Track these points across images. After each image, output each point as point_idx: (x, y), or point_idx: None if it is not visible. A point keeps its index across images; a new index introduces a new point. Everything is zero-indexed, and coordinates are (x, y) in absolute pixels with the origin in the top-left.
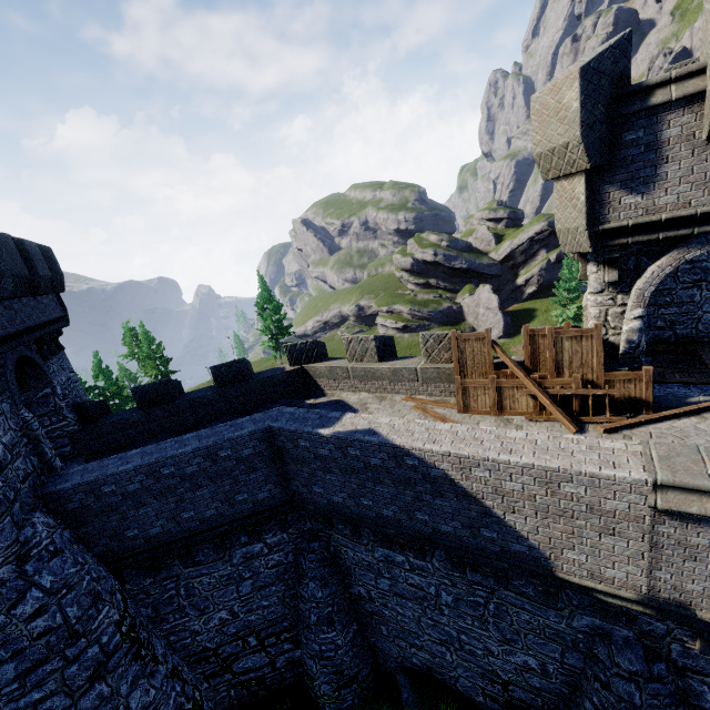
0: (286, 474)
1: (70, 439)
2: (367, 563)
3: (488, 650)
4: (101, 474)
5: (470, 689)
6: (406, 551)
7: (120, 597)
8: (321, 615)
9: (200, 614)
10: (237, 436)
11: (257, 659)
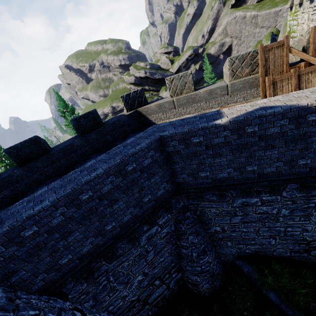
0: (174, 172)
1: None
2: (226, 211)
3: (305, 230)
4: (15, 220)
5: (282, 252)
6: (261, 194)
7: (79, 315)
8: (199, 251)
9: (125, 285)
10: (138, 150)
11: (160, 290)
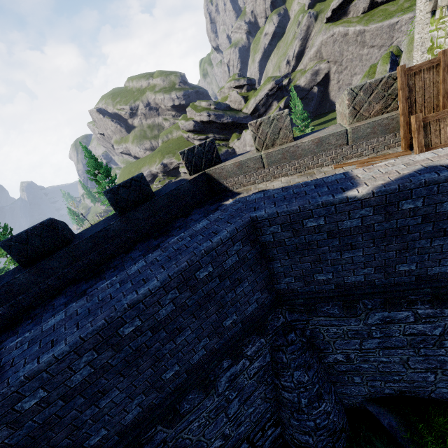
0: (272, 273)
1: None
2: (354, 331)
3: None
4: (5, 385)
5: (446, 393)
6: (416, 306)
7: None
8: (311, 395)
9: None
10: (217, 243)
11: None
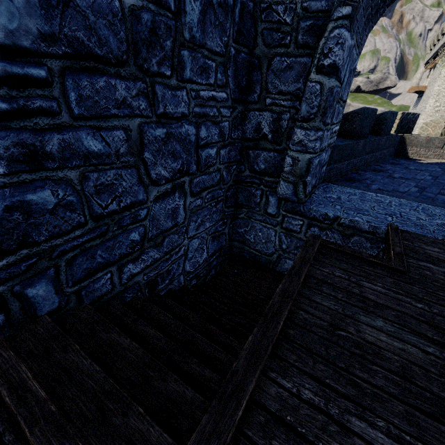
0: None
1: (328, 155)
2: None
3: None
4: None
5: None
6: None
7: None
8: None
9: None
10: None
11: None
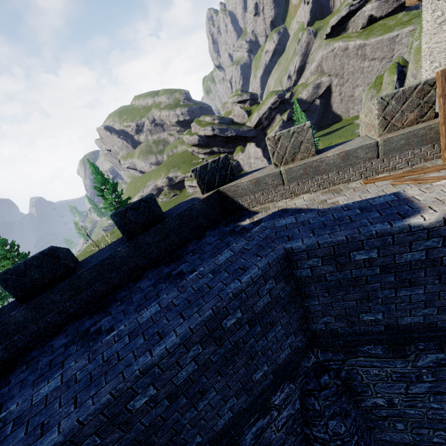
0: (307, 312)
1: None
2: (400, 374)
3: None
4: None
5: None
6: None
7: None
8: None
9: None
10: (247, 283)
11: None
